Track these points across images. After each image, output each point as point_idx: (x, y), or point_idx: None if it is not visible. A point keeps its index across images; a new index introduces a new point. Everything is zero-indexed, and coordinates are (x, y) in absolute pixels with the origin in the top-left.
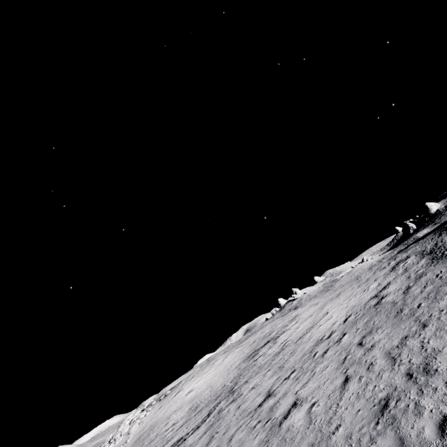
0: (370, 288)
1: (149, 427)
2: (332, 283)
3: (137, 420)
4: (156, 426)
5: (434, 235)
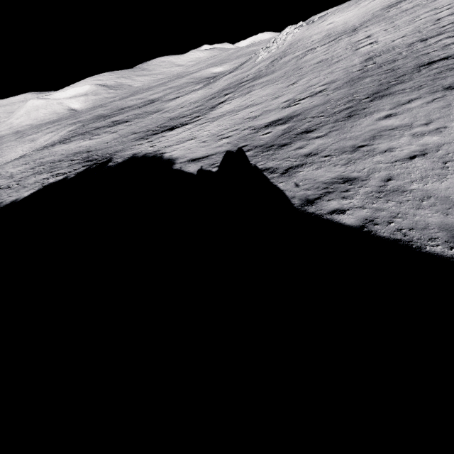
0: None
1: (298, 39)
2: None
3: (291, 34)
4: (302, 40)
5: None
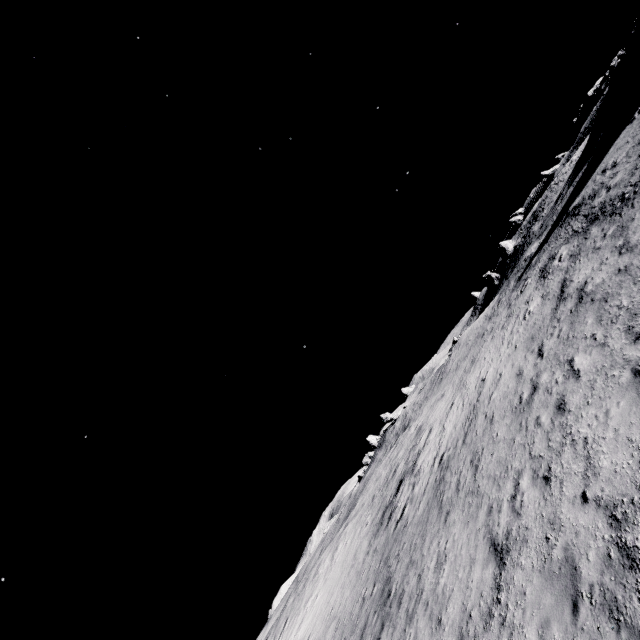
0: (532, 309)
1: None
2: (442, 370)
3: None
4: None
5: (563, 225)
